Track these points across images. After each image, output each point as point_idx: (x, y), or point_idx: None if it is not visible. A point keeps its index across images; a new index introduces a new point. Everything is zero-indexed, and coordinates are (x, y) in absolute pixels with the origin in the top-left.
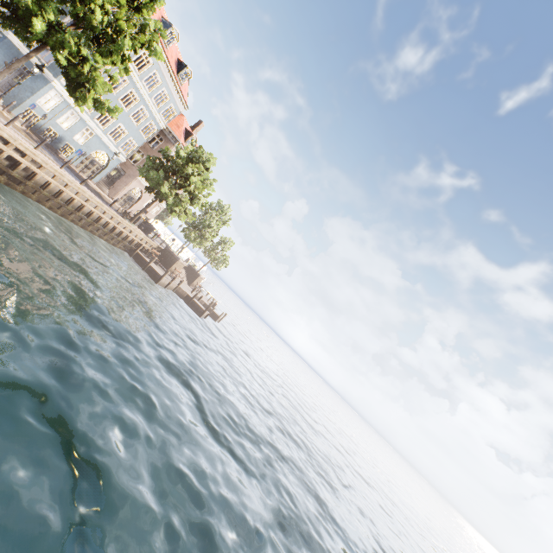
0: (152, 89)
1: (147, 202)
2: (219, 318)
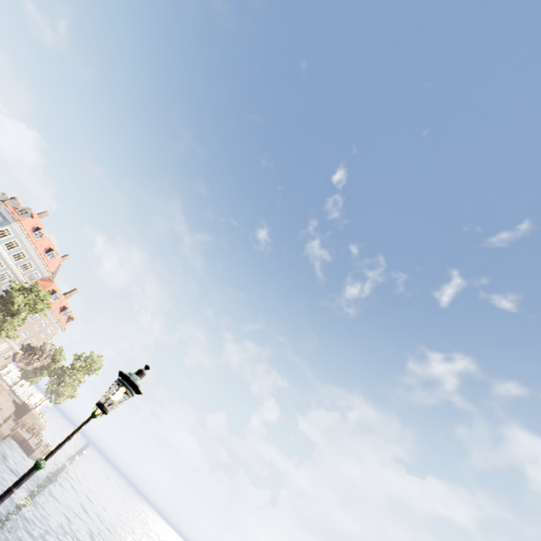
0: (19, 261)
1: (8, 356)
2: (34, 451)
